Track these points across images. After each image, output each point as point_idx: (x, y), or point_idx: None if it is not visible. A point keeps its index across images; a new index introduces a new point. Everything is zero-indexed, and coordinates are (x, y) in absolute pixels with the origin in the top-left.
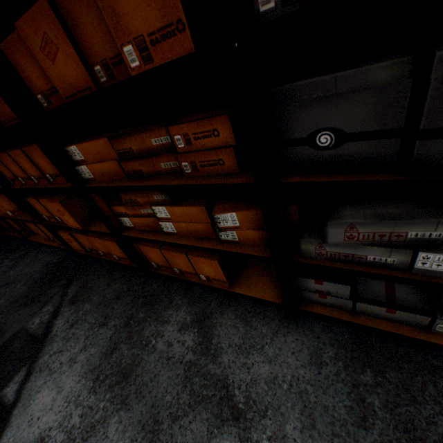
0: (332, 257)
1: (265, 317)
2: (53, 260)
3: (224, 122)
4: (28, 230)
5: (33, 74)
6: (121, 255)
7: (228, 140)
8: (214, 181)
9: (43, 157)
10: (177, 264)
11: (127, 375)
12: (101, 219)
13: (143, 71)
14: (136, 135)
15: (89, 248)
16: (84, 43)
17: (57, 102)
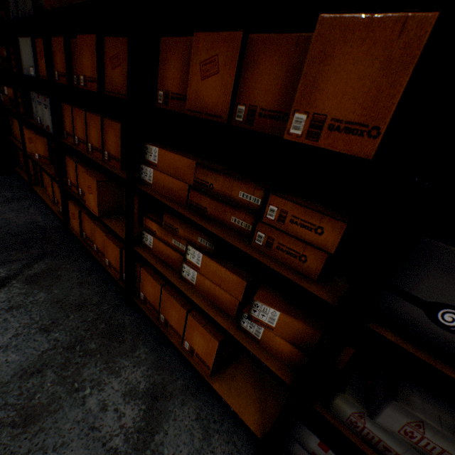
0: (367, 437)
1: (230, 441)
2: (41, 222)
3: (337, 227)
4: (39, 179)
5: (172, 74)
6: (114, 264)
7: (327, 245)
8: (285, 272)
9: (117, 137)
10: (168, 313)
11: (31, 420)
12: (127, 221)
13: (299, 142)
14: (228, 178)
15: (87, 234)
16: (246, 83)
17: (173, 106)
